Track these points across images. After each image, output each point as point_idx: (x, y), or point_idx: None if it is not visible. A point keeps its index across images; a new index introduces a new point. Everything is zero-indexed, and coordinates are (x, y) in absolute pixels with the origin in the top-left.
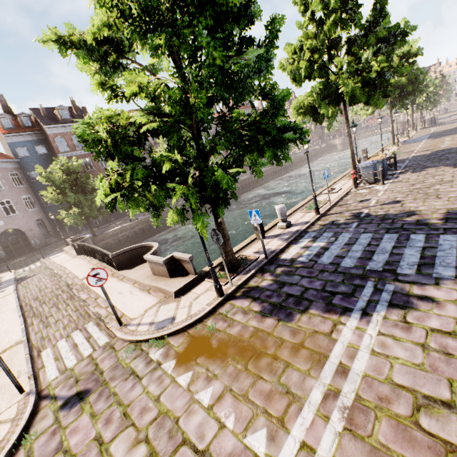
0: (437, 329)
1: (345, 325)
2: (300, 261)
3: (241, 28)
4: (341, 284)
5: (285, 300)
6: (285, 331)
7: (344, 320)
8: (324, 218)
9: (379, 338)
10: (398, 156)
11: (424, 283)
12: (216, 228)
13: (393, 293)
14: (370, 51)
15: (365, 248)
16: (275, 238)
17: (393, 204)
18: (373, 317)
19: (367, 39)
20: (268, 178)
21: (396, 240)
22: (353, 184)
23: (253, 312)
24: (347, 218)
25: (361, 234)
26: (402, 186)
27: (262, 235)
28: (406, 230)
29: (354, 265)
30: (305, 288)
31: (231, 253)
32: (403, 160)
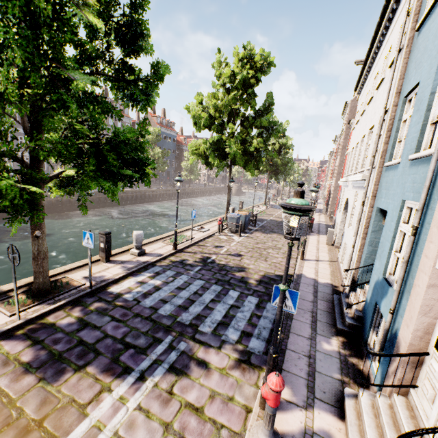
0: (191, 404)
1: (112, 392)
2: (124, 298)
3: (126, 53)
4: (143, 335)
5: (72, 349)
6: (35, 398)
7: (115, 386)
8: (178, 255)
9: (134, 413)
10: (262, 215)
11: (211, 345)
12: (32, 241)
13: (181, 354)
14: (257, 130)
15: (190, 296)
16: (119, 265)
17: (236, 257)
18: (145, 383)
19: (255, 121)
20: (166, 197)
21: (218, 293)
22: (218, 229)
23: (18, 363)
24: (196, 259)
25: (196, 280)
26: (251, 242)
27: (106, 258)
28: (230, 285)
29: (170, 313)
30: (105, 335)
31: (43, 275)
32: (264, 220)
